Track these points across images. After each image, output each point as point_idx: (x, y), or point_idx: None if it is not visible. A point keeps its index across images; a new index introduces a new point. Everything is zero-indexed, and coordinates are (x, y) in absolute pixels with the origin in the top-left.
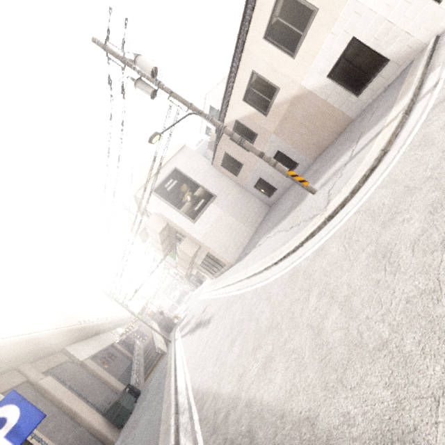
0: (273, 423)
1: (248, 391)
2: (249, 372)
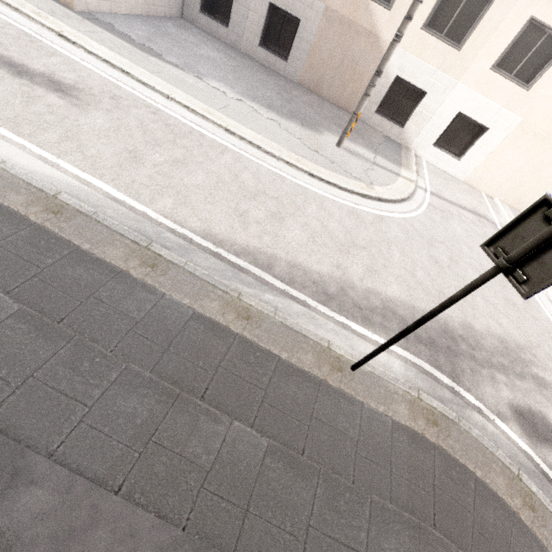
0: (408, 309)
1: (363, 283)
2: (350, 268)
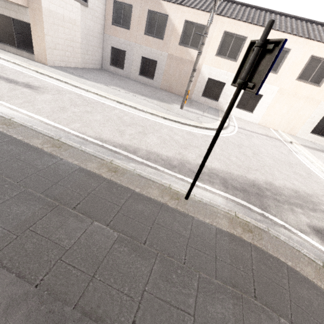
0: (226, 174)
1: (196, 161)
2: (187, 154)
